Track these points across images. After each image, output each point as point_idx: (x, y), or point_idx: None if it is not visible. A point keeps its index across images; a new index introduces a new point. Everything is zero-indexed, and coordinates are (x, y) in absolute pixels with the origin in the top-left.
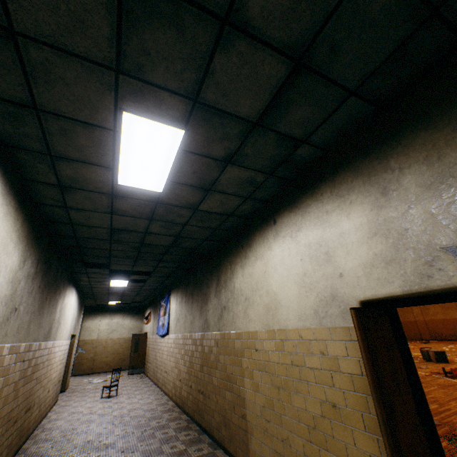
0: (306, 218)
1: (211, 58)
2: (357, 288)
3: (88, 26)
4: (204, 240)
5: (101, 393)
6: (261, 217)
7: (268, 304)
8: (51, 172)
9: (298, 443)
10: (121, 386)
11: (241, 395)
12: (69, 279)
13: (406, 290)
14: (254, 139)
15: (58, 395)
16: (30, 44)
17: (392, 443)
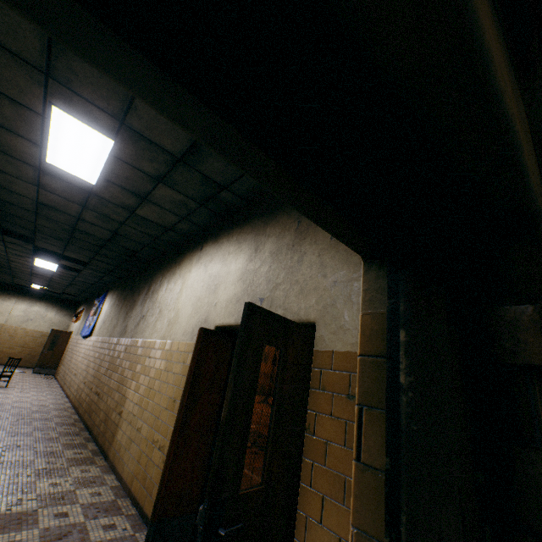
0: (218, 252)
1: (133, 99)
2: (218, 316)
3: (21, 36)
4: (146, 245)
5: None
6: (196, 240)
7: (171, 319)
8: None
9: (146, 429)
10: (17, 381)
11: (126, 396)
12: None
13: (236, 323)
14: (181, 171)
15: None
16: None
17: (183, 418)
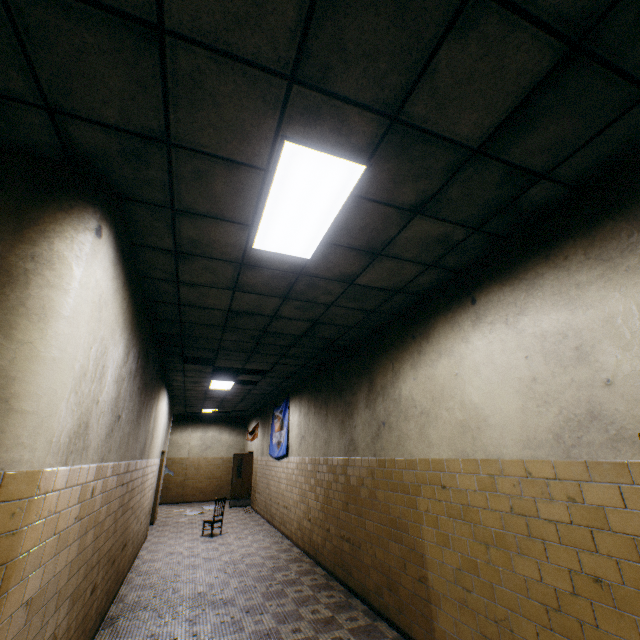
0: (535, 294)
1: (435, 49)
2: None
3: (266, 11)
4: (351, 327)
5: (199, 530)
6: (448, 294)
7: (463, 422)
8: (168, 233)
9: (527, 628)
10: (223, 522)
11: (417, 550)
12: (162, 378)
13: None
14: (467, 175)
15: (148, 528)
16: (180, 47)
17: None
